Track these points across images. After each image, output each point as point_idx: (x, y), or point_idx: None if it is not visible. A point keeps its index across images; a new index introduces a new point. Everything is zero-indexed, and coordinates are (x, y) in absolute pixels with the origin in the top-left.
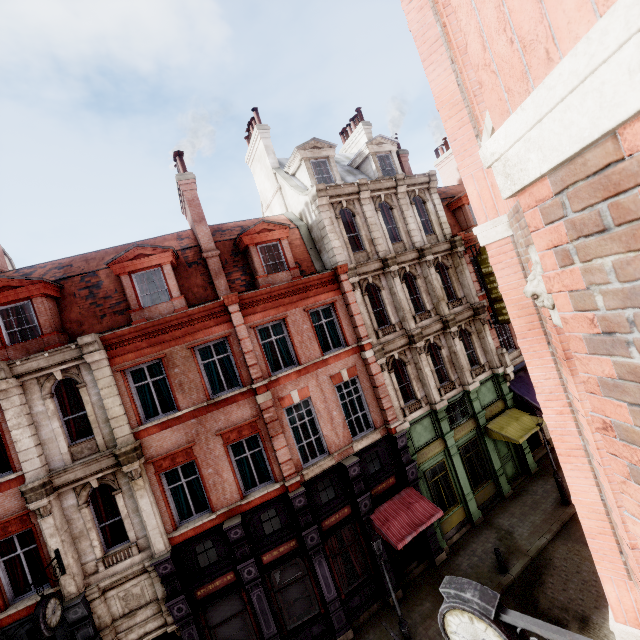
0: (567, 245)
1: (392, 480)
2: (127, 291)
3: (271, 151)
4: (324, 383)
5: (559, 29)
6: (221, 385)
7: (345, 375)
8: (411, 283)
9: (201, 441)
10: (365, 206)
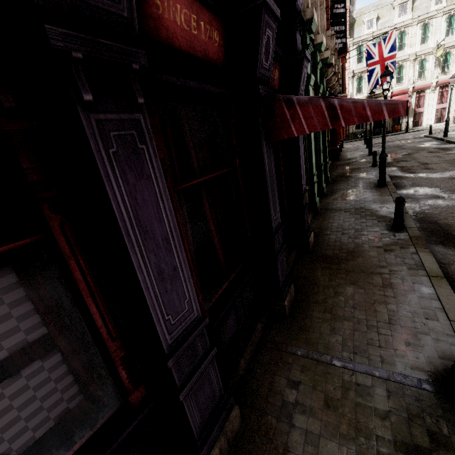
0: None
1: (276, 76)
2: None
3: None
4: None
5: None
6: None
7: None
8: None
9: None
10: None
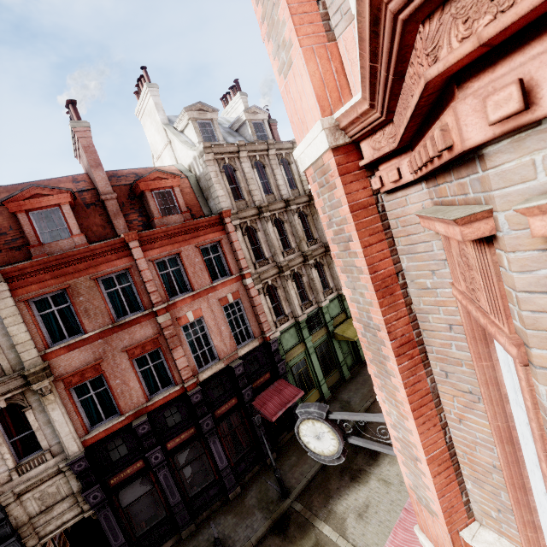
0: (318, 191)
1: (268, 375)
2: (25, 228)
3: (161, 108)
4: (214, 305)
5: (308, 122)
6: (123, 311)
7: (230, 298)
8: (280, 226)
9: (108, 358)
10: (244, 163)
